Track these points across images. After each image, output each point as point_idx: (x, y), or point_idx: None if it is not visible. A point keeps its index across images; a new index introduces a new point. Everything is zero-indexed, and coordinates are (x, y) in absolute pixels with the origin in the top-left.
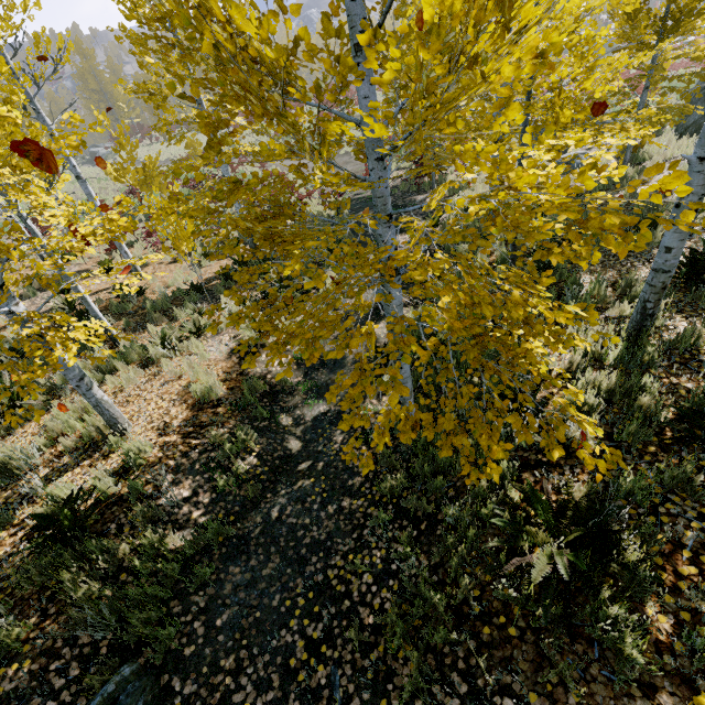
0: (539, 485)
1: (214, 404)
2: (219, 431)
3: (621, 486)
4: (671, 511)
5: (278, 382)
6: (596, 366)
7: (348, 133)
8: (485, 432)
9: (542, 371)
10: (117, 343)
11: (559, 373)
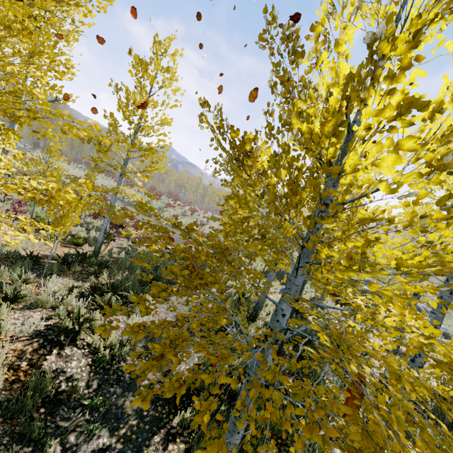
0: None
1: None
2: None
3: None
4: None
5: (67, 388)
6: None
7: (377, 253)
8: None
9: None
10: None
11: None
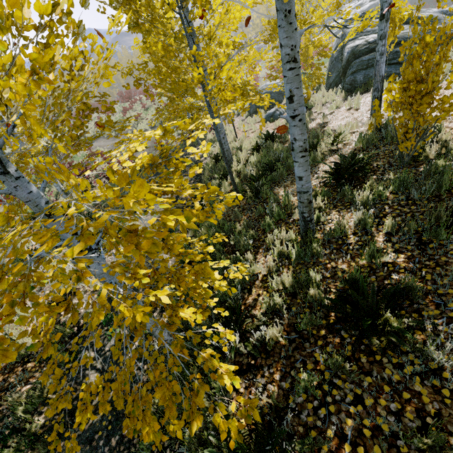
0: (248, 391)
1: (24, 361)
2: (15, 395)
3: (299, 384)
4: (336, 398)
5: (84, 322)
6: (287, 263)
7: None
8: (140, 411)
9: (198, 321)
10: None
11: (264, 275)
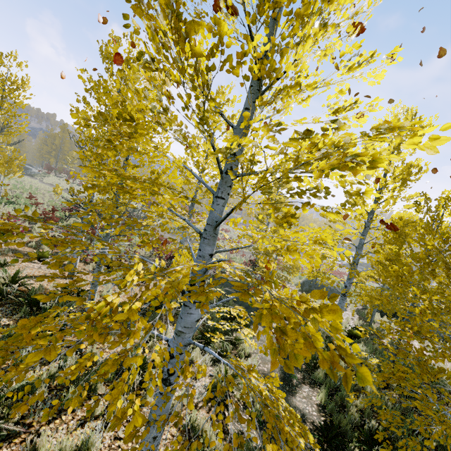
0: None
1: None
2: None
3: None
4: None
5: (256, 450)
6: None
7: None
8: None
9: None
10: (79, 349)
11: None
